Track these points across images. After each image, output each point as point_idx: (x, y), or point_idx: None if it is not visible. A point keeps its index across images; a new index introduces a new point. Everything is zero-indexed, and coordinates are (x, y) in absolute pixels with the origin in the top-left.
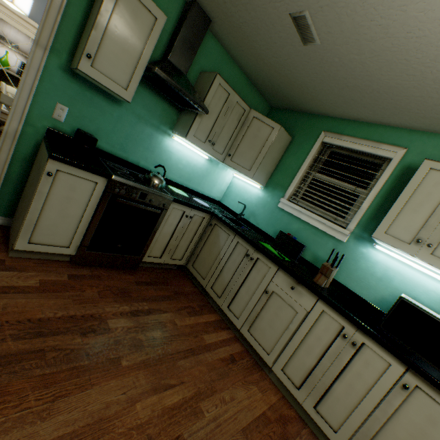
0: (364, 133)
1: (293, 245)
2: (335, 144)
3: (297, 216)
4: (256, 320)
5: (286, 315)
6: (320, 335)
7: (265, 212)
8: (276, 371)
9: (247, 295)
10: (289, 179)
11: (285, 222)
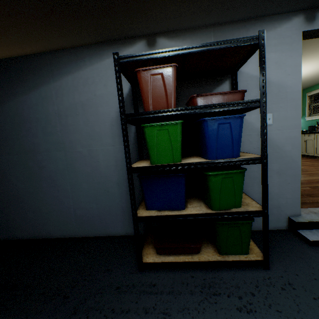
0: (316, 87)
1: (312, 127)
2: (310, 95)
3: (312, 120)
4: (306, 149)
5: (310, 142)
6: (318, 140)
7: (303, 125)
8: (315, 155)
9: (301, 146)
10: (304, 111)
11: (310, 123)
